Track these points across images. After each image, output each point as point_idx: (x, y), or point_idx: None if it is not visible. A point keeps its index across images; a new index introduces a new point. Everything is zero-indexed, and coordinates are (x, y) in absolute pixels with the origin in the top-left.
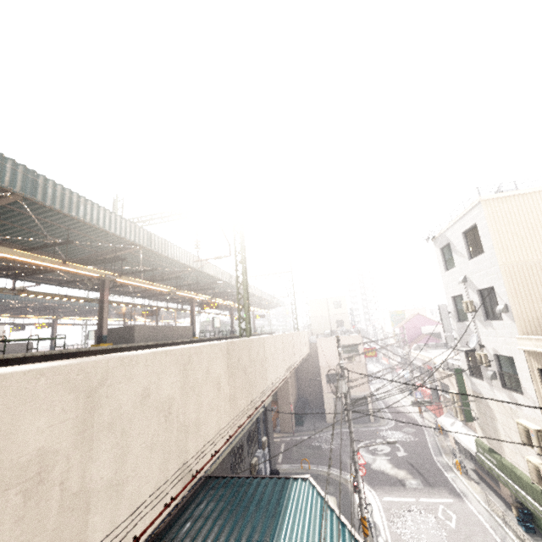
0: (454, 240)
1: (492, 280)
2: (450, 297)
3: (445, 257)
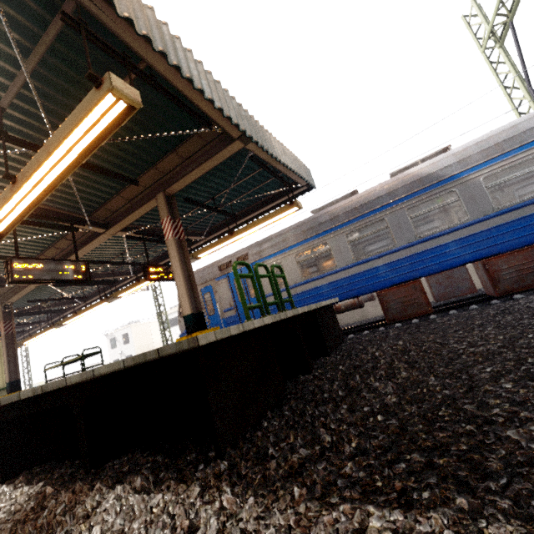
0: (118, 337)
1: (132, 352)
2: (112, 361)
3: (112, 343)
